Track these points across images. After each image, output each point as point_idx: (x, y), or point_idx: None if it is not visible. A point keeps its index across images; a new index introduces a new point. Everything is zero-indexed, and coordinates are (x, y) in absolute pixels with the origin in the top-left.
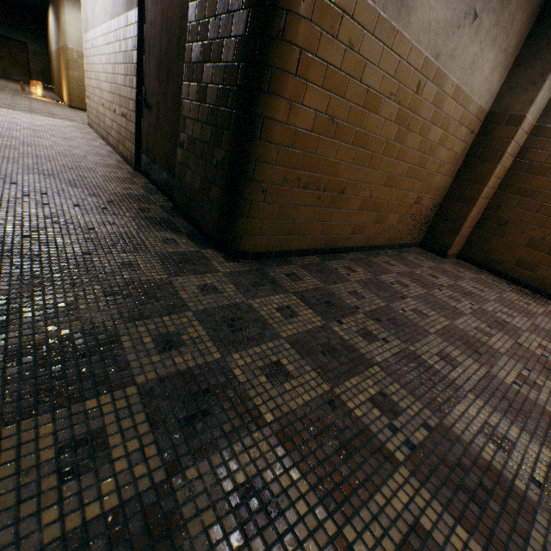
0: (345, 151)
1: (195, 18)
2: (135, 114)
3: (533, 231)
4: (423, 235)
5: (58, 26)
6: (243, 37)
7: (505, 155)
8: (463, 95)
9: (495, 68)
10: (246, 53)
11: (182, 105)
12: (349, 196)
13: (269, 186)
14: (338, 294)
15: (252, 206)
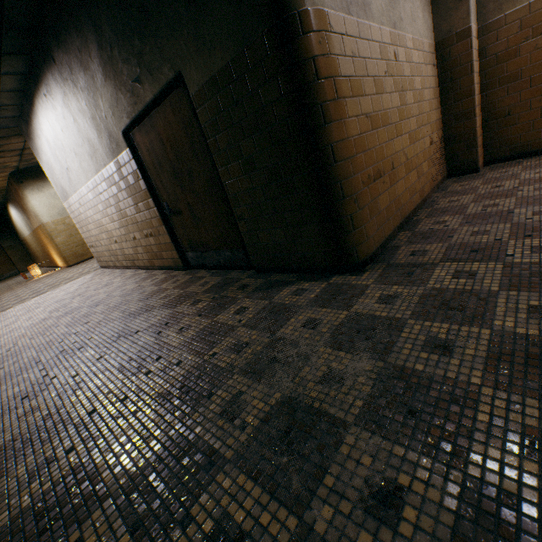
0: (381, 135)
1: (209, 117)
2: (164, 226)
3: (539, 102)
4: (444, 167)
5: (26, 213)
6: (279, 100)
7: (474, 63)
8: (417, 43)
9: (423, 10)
10: (291, 108)
11: (225, 188)
12: (397, 168)
13: (356, 195)
14: (467, 241)
15: (353, 218)
